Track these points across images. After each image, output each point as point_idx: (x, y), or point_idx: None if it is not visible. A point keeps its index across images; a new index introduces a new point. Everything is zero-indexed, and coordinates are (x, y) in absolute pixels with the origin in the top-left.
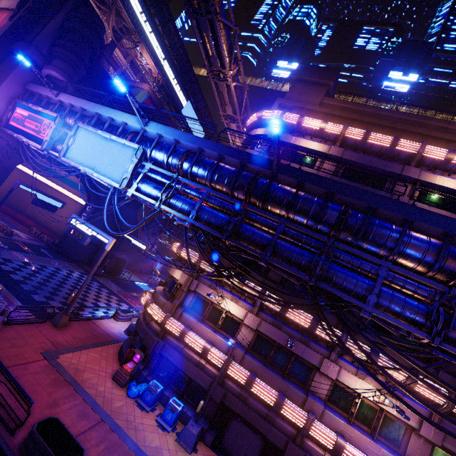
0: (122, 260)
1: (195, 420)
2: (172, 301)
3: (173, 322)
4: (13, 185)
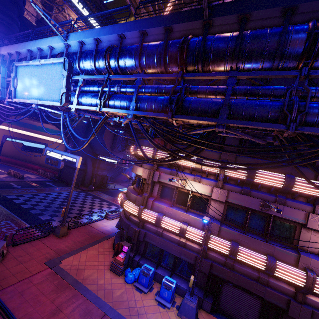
0: (105, 176)
1: (190, 294)
2: (141, 195)
3: (147, 212)
4: (2, 140)
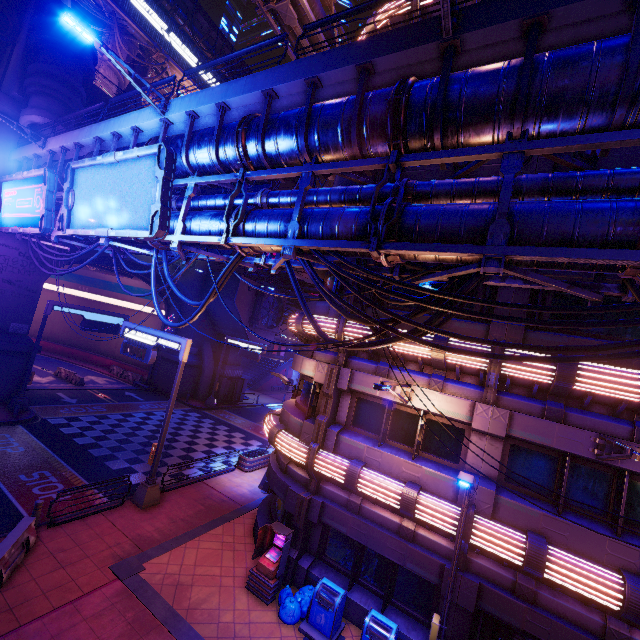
0: (239, 378)
1: None
2: (313, 419)
3: (326, 458)
4: (45, 310)
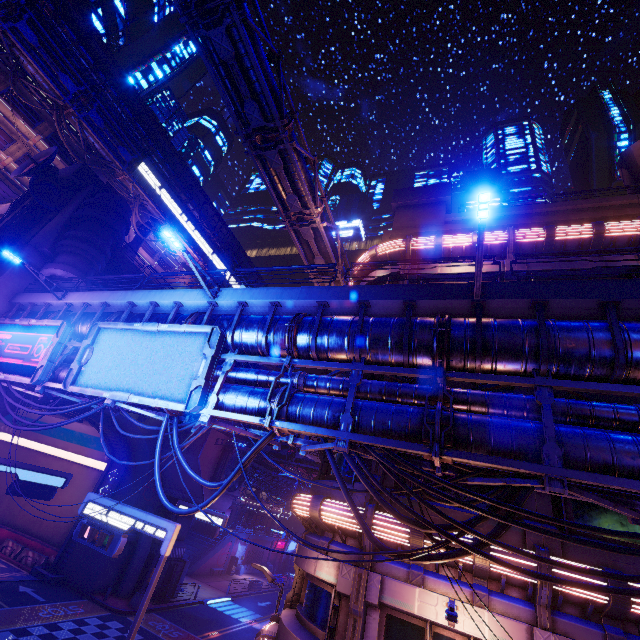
0: (179, 560)
1: None
2: None
3: None
4: None
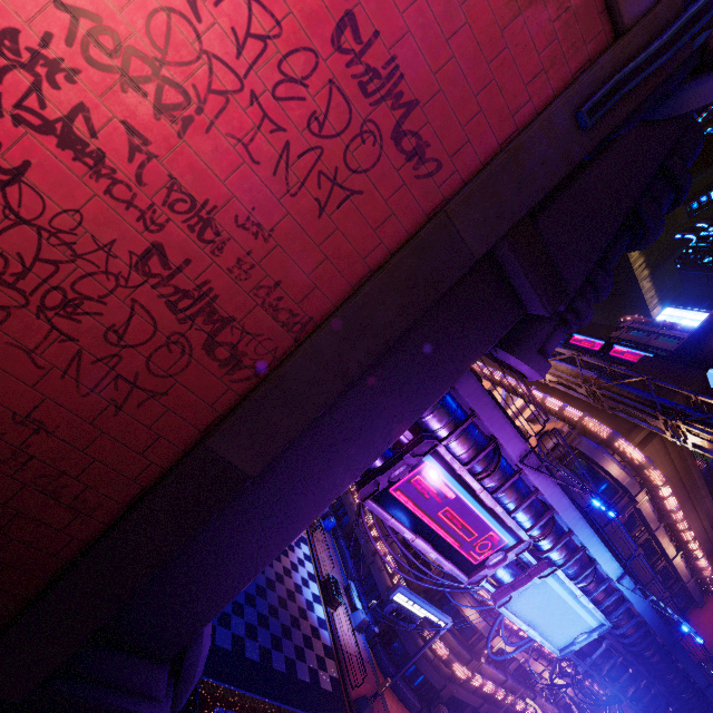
0: None
1: None
2: (474, 654)
3: (476, 678)
4: None
